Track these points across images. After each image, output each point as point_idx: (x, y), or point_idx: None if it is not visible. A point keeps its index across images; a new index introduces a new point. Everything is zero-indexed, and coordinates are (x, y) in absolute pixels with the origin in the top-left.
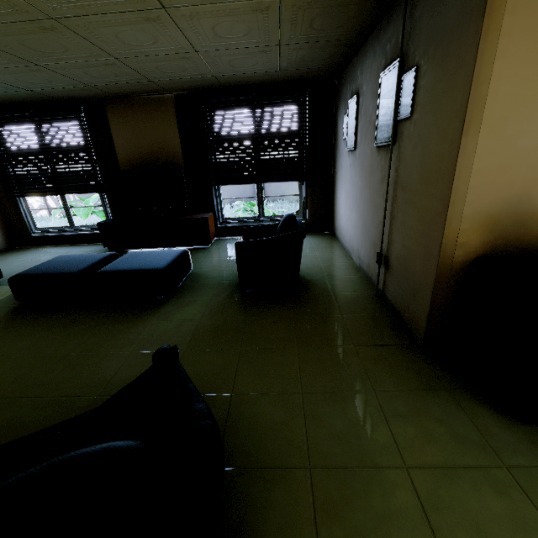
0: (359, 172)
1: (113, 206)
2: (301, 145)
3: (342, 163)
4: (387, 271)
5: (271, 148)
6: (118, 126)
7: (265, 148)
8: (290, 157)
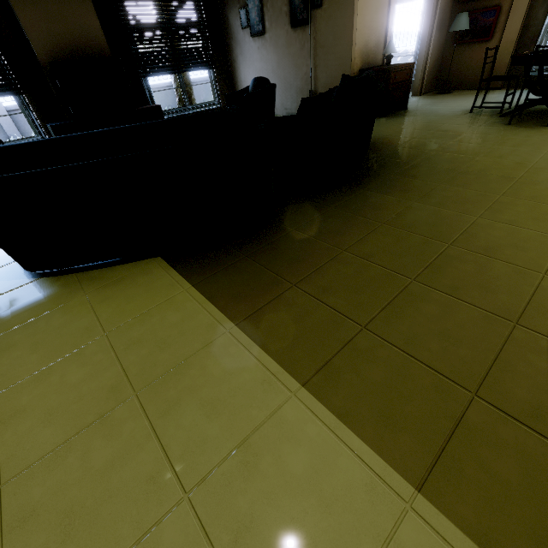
0: (273, 50)
1: (39, 111)
2: (204, 35)
3: (244, 49)
4: None
5: (184, 38)
6: (23, 6)
7: (178, 38)
8: (198, 47)
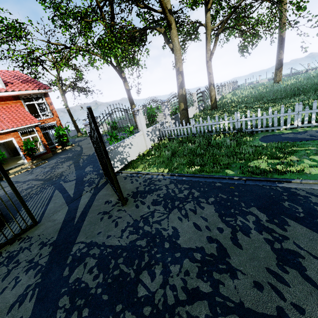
0: (3, 147)
1: None
2: None
3: None
4: (10, 154)
5: None
6: None
7: None
8: None
